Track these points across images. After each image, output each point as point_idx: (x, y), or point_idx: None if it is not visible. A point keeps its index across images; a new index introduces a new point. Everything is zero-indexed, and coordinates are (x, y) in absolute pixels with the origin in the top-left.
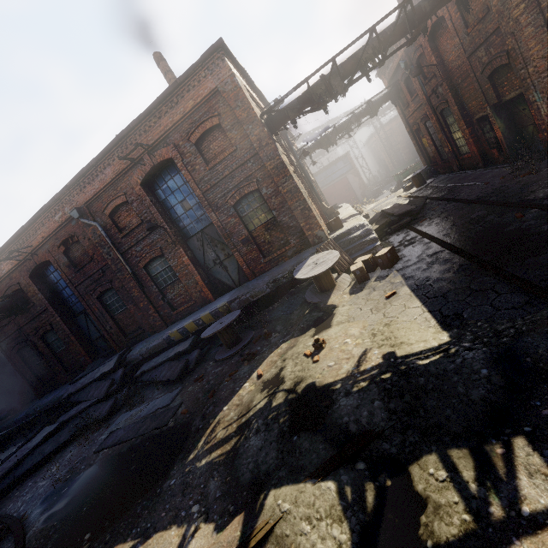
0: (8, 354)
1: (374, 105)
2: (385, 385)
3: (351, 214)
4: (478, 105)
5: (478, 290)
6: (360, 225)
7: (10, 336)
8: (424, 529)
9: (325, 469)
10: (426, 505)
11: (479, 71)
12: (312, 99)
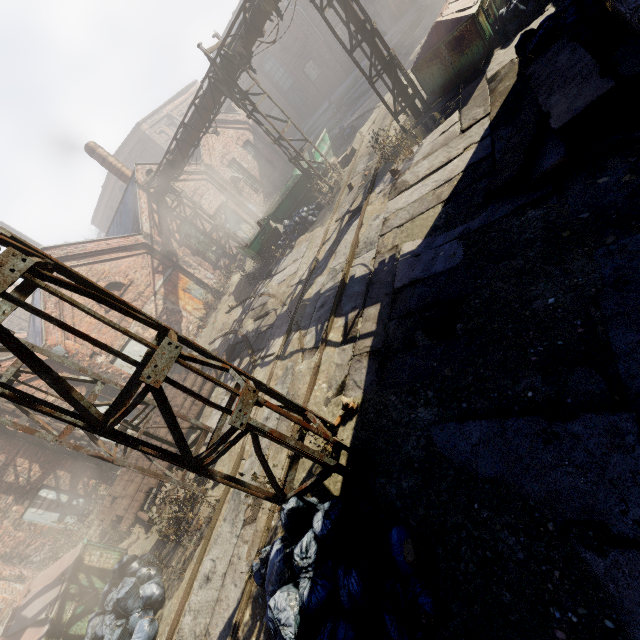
0: None
1: None
2: None
3: None
4: None
5: None
6: None
7: None
8: None
9: None
10: None
11: None
12: None
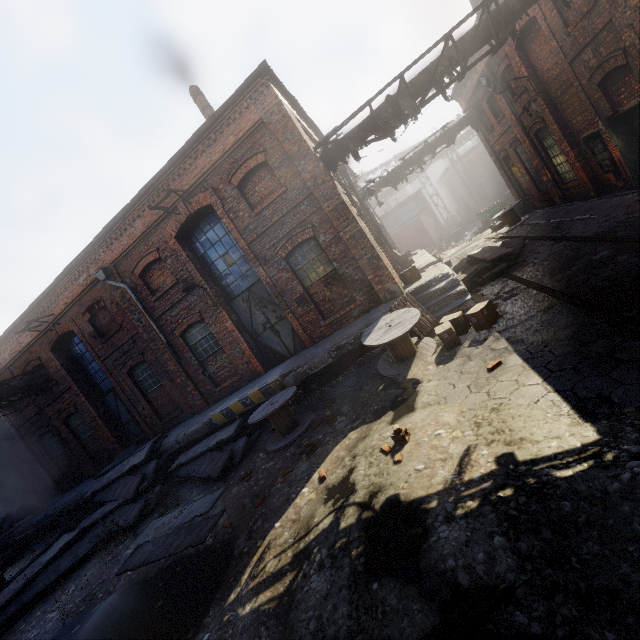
0: (28, 442)
1: (451, 132)
2: (508, 510)
3: (429, 262)
4: (585, 121)
5: (627, 360)
6: (444, 275)
7: (30, 420)
8: None
9: None
10: None
11: (586, 78)
12: (377, 125)
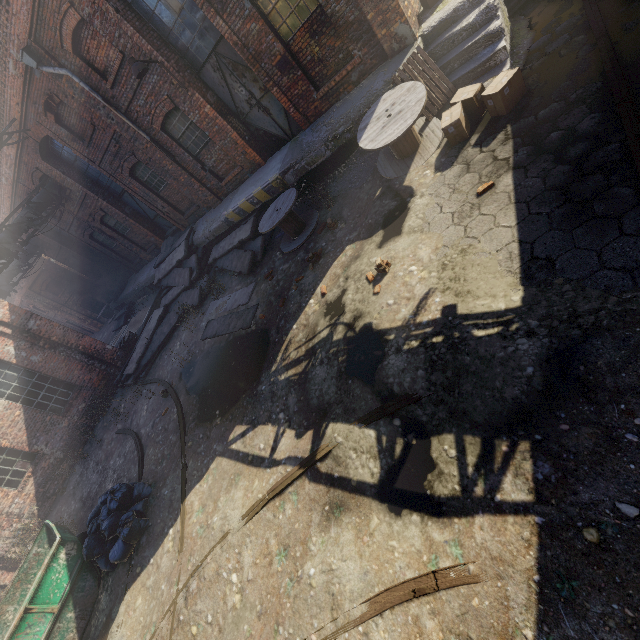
0: (84, 241)
1: None
2: (432, 356)
3: None
4: None
5: (599, 216)
6: None
7: (73, 225)
8: (428, 483)
9: (370, 418)
10: (435, 468)
11: None
12: None
